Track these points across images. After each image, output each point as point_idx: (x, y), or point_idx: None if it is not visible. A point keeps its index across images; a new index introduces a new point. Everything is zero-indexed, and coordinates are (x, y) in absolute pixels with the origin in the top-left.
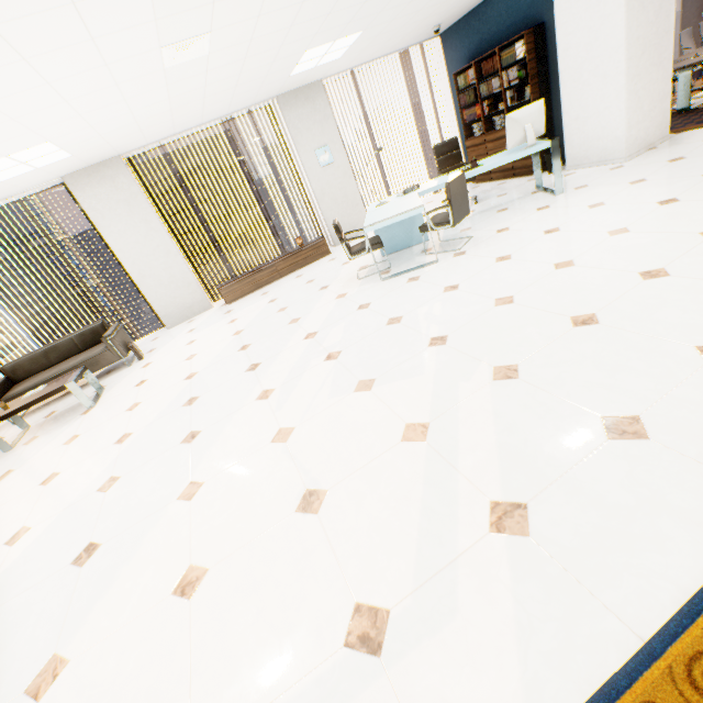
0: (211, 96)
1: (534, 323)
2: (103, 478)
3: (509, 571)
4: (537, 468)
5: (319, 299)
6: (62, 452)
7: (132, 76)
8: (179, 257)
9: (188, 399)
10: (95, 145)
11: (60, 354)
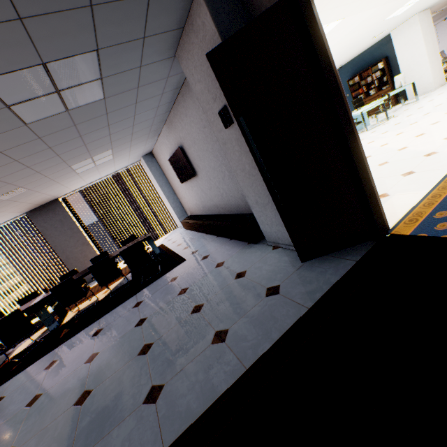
0: None
1: None
2: None
3: None
4: None
5: None
6: None
7: None
8: None
9: None
10: None
11: None
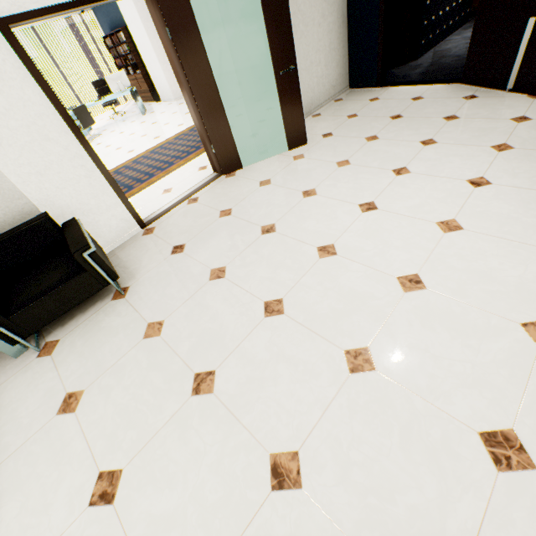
0: None
1: None
2: None
3: None
4: None
5: None
6: None
7: None
8: None
9: None
10: None
11: None
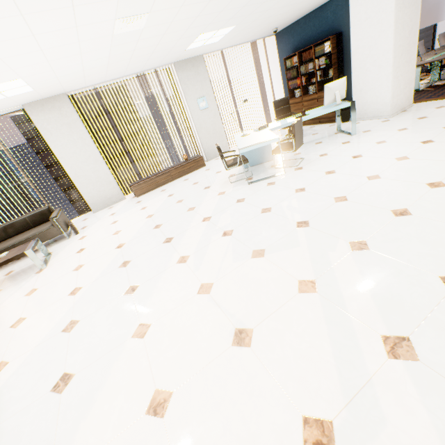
0: (135, 57)
1: (367, 213)
2: (65, 321)
3: (414, 388)
4: (407, 311)
5: (205, 195)
6: (24, 301)
7: (90, 37)
8: (104, 164)
9: (122, 262)
10: (51, 84)
11: (16, 229)
